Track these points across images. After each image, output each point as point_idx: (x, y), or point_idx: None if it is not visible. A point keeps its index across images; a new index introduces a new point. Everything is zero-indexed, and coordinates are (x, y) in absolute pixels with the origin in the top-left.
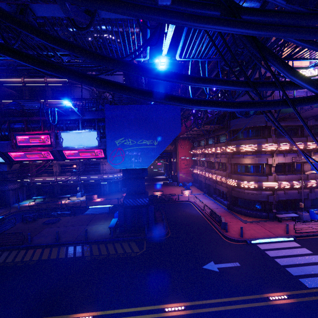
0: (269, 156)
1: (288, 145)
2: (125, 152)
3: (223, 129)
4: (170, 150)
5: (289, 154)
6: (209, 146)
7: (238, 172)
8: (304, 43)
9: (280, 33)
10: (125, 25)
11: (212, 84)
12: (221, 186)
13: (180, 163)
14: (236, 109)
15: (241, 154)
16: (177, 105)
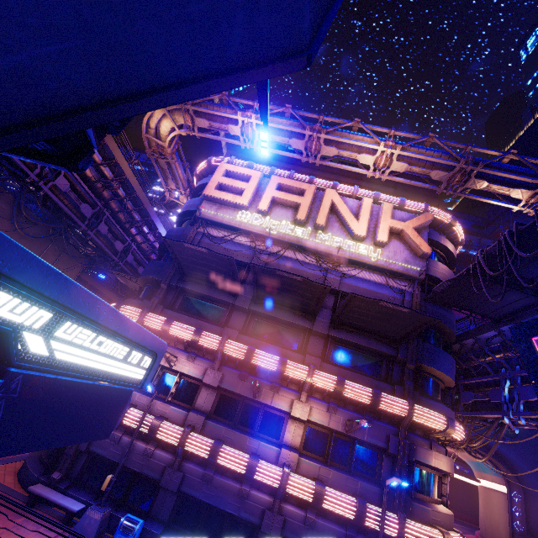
0: None
1: (162, 321)
2: None
3: None
4: None
5: (172, 348)
6: None
7: None
8: None
9: None
10: None
11: None
12: None
13: None
14: None
15: None
16: None
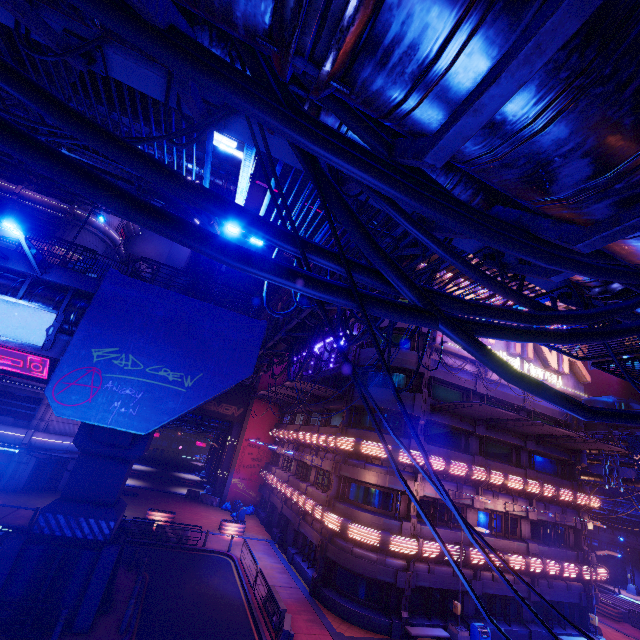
0: (409, 476)
1: (443, 463)
2: (105, 382)
3: (341, 400)
4: (232, 416)
5: (444, 482)
6: (309, 429)
7: (350, 499)
8: (414, 229)
9: (356, 168)
10: (230, 179)
11: (217, 206)
12: (312, 526)
13: (243, 451)
14: (241, 264)
15: (362, 459)
16: (93, 197)
